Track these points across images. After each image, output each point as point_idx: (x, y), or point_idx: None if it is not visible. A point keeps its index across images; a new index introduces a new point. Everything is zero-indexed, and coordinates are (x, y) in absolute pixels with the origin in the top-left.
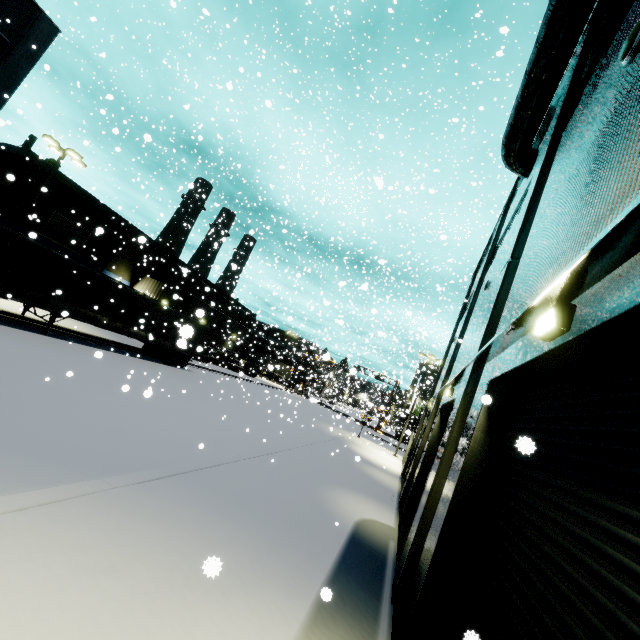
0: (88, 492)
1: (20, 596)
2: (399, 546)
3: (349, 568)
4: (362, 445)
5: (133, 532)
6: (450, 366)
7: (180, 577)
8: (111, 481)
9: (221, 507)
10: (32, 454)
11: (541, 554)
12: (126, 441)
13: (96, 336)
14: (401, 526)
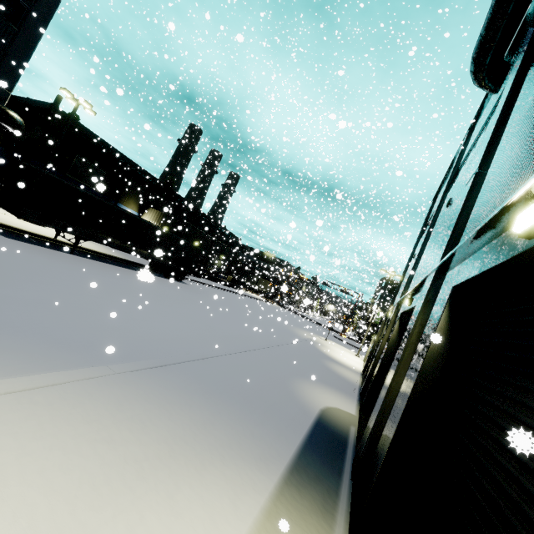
0: (94, 376)
1: (29, 458)
2: (359, 431)
3: (314, 448)
4: (329, 346)
5: (129, 410)
6: (409, 279)
7: (166, 449)
8: (114, 368)
9: (205, 392)
10: (54, 345)
11: (512, 458)
12: (131, 337)
13: (112, 256)
14: (361, 414)
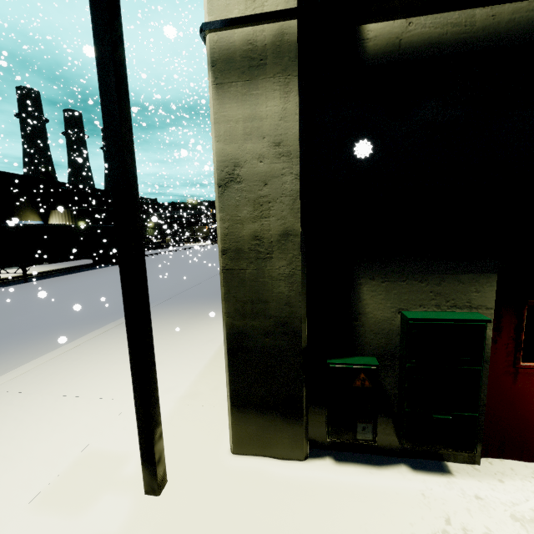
0: None
1: None
2: None
3: None
4: None
5: (167, 315)
6: None
7: (194, 316)
8: None
9: (198, 299)
10: (100, 318)
11: None
12: None
13: (57, 269)
14: None
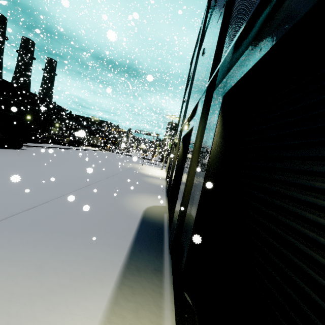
0: None
1: None
2: (169, 215)
3: (141, 243)
4: (145, 168)
5: None
6: (184, 114)
7: None
8: None
9: (34, 238)
10: None
11: None
12: None
13: None
14: (169, 203)
